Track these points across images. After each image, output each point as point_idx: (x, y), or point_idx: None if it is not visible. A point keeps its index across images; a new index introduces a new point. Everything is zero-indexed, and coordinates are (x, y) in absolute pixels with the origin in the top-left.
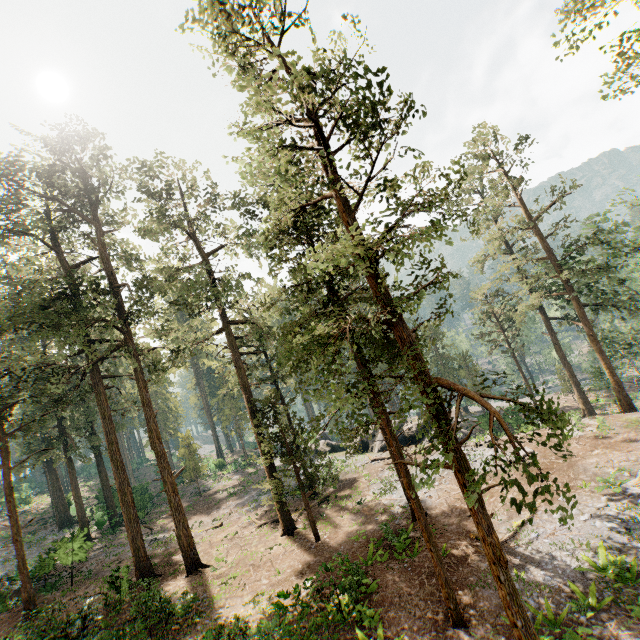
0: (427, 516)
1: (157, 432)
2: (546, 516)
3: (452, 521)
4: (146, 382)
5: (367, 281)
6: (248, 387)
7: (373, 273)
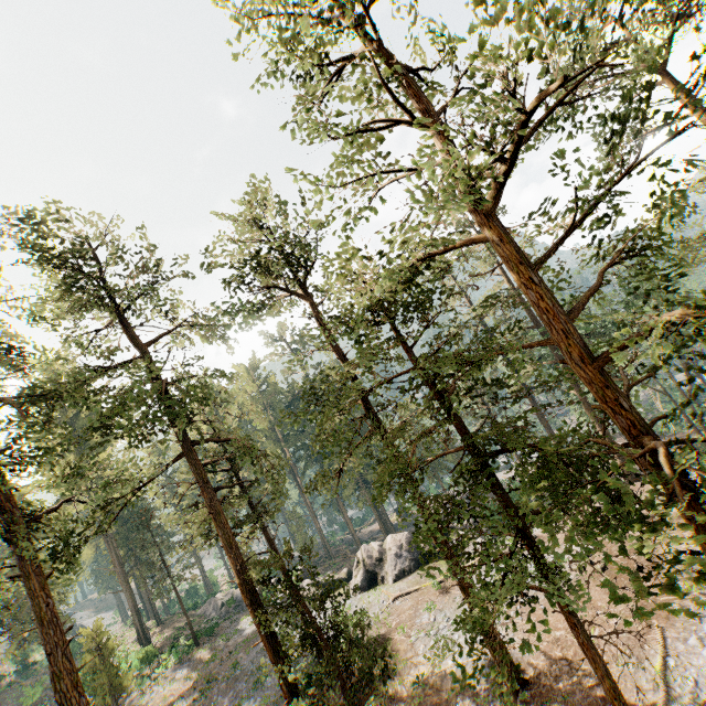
0: (530, 684)
1: (73, 673)
2: (680, 645)
3: (570, 684)
4: (46, 577)
5: (579, 373)
6: (234, 541)
7: (604, 360)
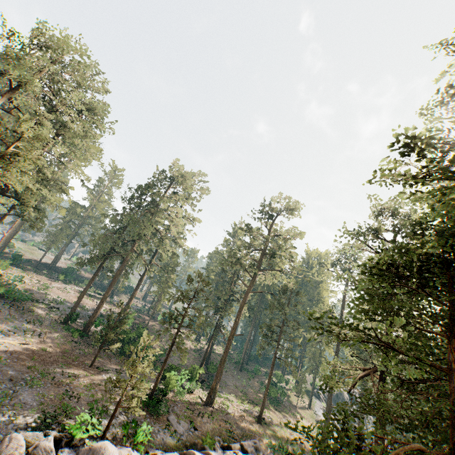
0: None
1: None
2: None
3: None
4: None
5: None
6: None
7: None
